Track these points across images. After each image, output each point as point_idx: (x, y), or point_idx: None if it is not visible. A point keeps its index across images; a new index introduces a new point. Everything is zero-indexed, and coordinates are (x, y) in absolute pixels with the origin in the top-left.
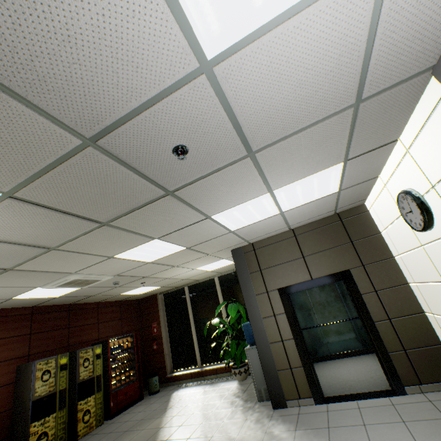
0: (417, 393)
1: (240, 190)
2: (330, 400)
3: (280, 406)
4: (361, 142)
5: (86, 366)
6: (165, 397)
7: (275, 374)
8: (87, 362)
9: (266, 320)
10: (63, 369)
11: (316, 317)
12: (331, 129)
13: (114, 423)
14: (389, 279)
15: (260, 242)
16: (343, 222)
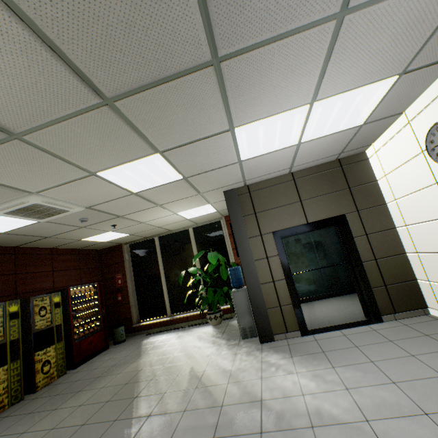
0: (391, 321)
1: (288, 88)
2: (315, 331)
3: (268, 340)
4: (436, 44)
5: (43, 315)
6: (135, 344)
7: (265, 312)
8: (43, 311)
9: (258, 263)
10: (14, 318)
11: (290, 266)
12: (435, 2)
13: (79, 372)
14: (380, 224)
15: (256, 184)
16: (343, 169)
